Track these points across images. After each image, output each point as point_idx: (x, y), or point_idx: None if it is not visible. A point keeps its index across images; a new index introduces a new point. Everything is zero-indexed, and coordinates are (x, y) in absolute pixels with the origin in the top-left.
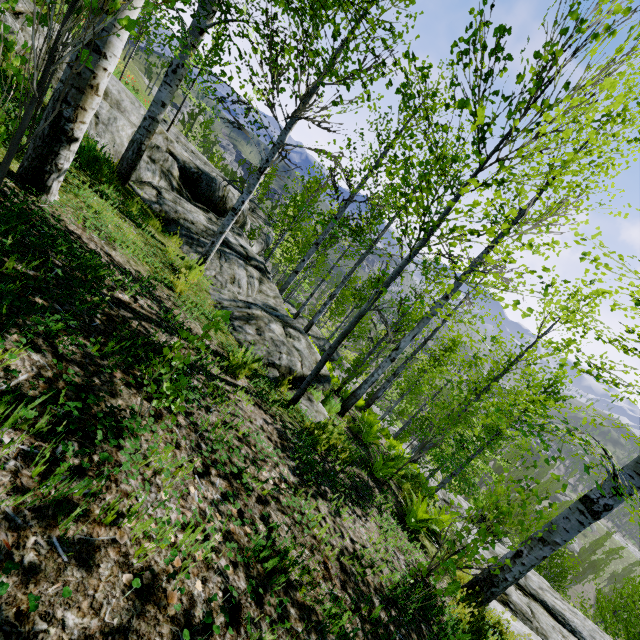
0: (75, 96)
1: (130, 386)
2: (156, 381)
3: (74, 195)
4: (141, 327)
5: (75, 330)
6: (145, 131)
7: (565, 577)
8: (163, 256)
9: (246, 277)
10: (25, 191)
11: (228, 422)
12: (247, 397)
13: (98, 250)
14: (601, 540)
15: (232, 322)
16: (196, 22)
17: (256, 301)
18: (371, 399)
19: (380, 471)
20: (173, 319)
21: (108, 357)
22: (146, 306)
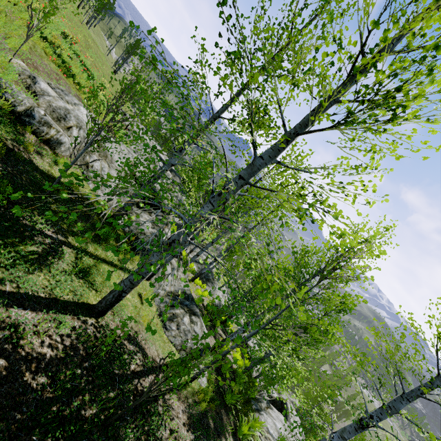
0: (129, 290)
1: (146, 440)
2: (153, 431)
3: (105, 285)
4: (141, 386)
5: (129, 420)
6: (131, 204)
7: (324, 428)
8: (135, 289)
9: (171, 270)
10: (97, 318)
11: (171, 428)
12: (176, 400)
13: (120, 332)
14: (353, 397)
15: (165, 323)
16: (171, 161)
17: (175, 288)
18: (228, 317)
19: (228, 400)
20: (148, 361)
21: (139, 428)
22: (139, 361)
